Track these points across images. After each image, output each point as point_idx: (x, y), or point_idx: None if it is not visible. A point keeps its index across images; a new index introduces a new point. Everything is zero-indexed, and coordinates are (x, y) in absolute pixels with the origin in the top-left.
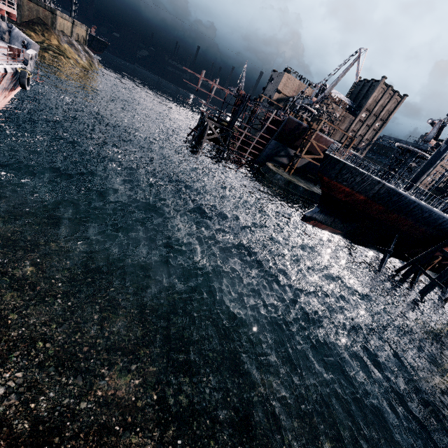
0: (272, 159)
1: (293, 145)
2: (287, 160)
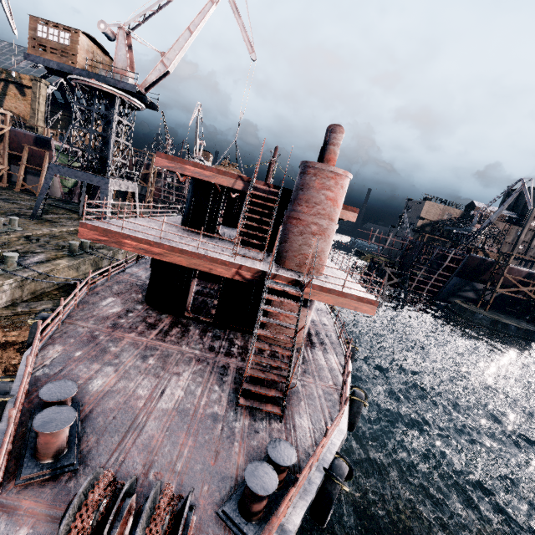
0: (455, 295)
1: (479, 279)
2: (473, 294)
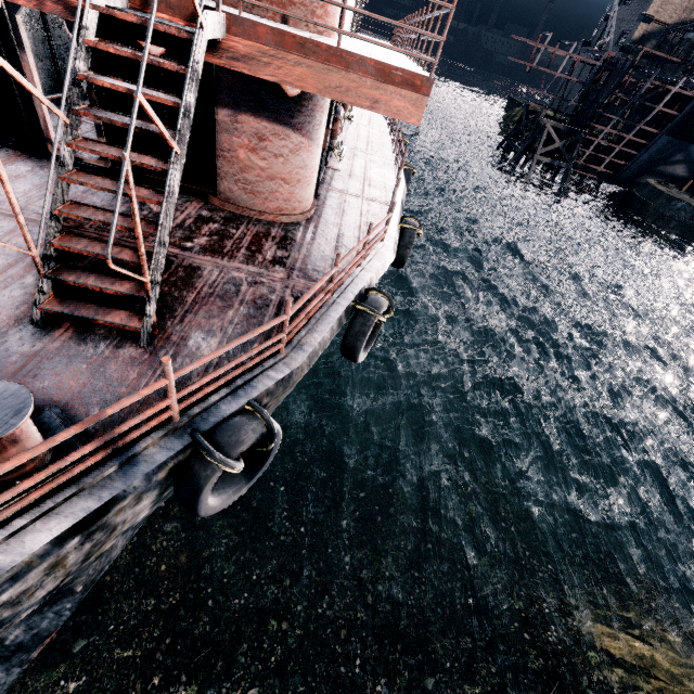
0: (652, 171)
1: None
2: (684, 169)
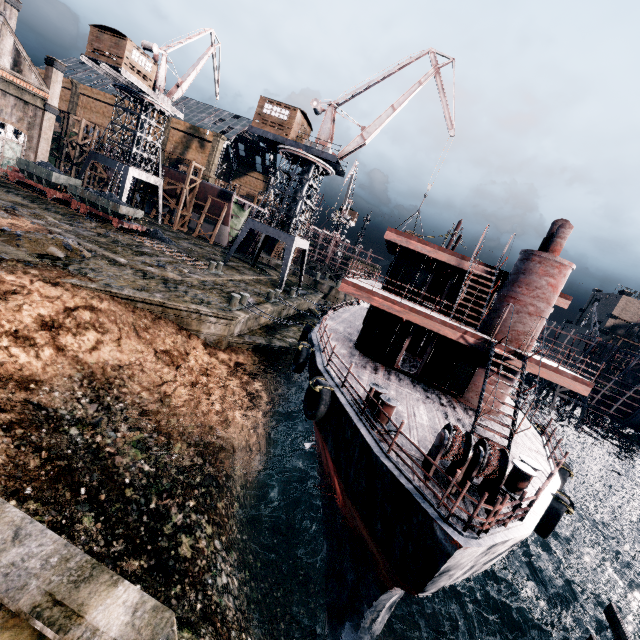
0: None
1: None
2: None
